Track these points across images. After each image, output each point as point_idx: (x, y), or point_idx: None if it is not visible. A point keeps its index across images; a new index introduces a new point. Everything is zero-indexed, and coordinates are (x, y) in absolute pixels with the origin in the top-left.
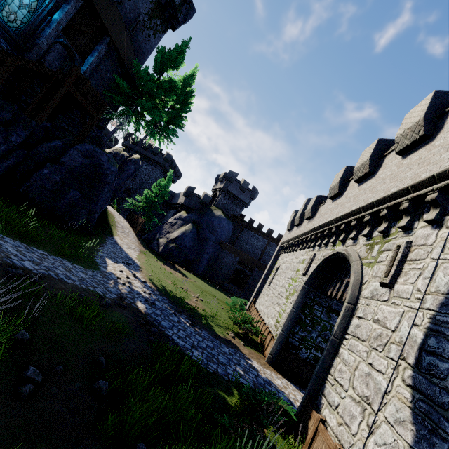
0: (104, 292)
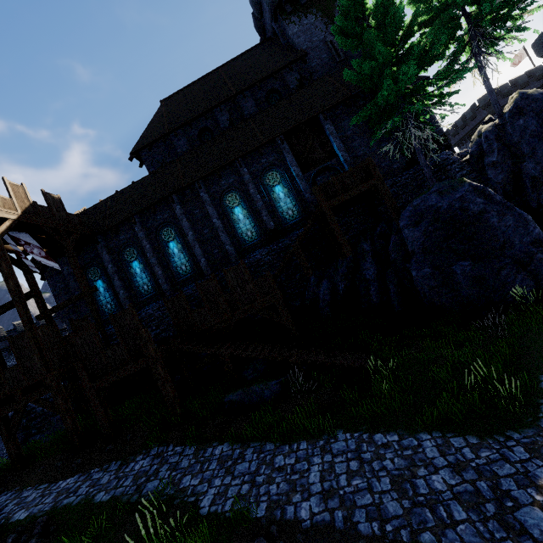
0: (476, 542)
